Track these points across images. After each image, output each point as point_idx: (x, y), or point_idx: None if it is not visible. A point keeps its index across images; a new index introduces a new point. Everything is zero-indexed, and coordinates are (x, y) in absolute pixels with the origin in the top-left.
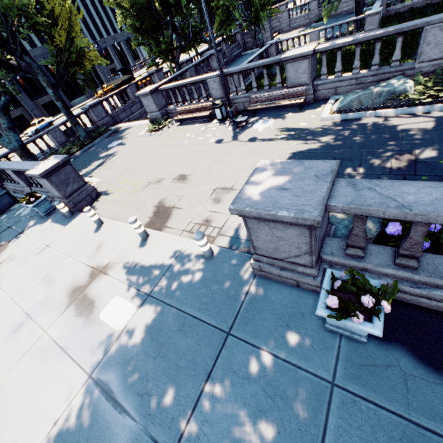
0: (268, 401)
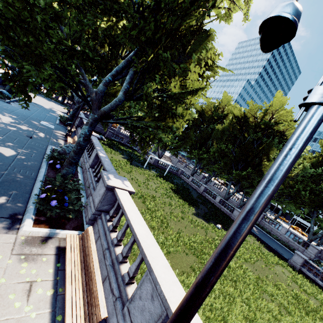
0: None
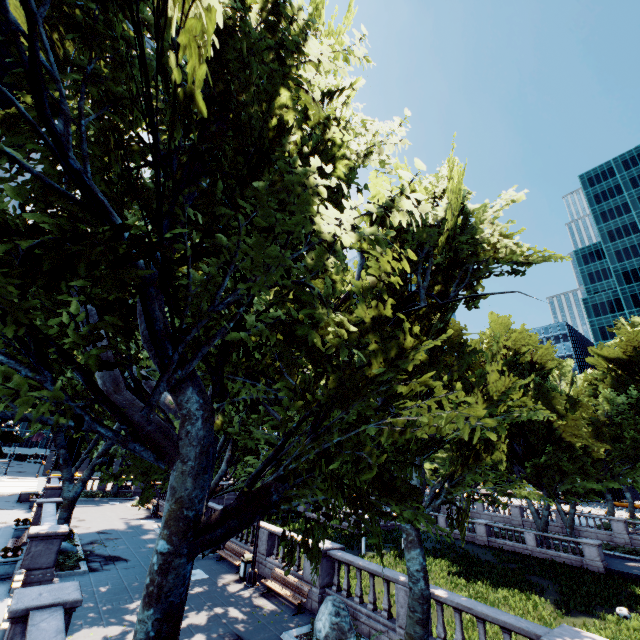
0: None
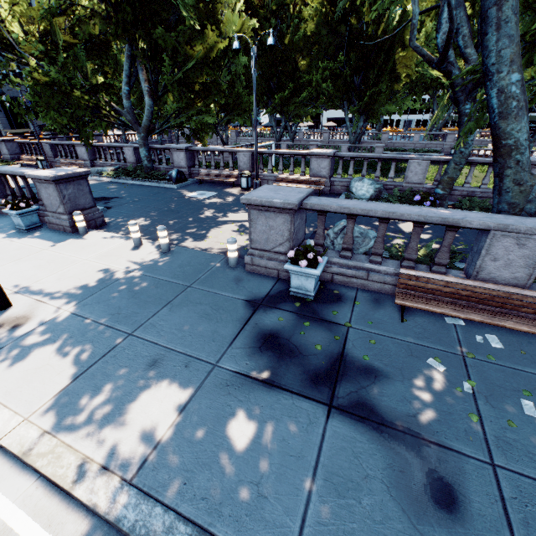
0: None
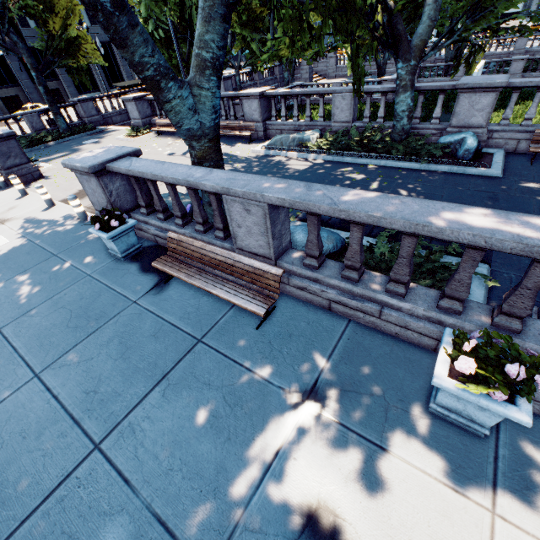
0: (48, 280)
